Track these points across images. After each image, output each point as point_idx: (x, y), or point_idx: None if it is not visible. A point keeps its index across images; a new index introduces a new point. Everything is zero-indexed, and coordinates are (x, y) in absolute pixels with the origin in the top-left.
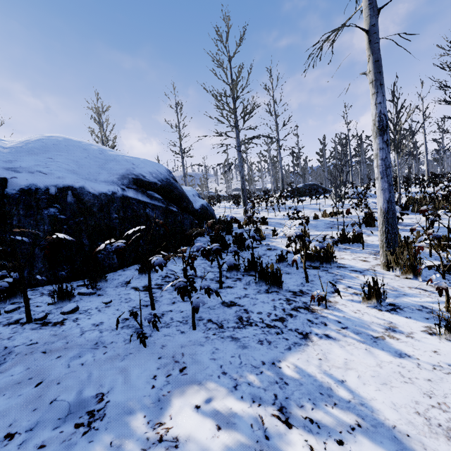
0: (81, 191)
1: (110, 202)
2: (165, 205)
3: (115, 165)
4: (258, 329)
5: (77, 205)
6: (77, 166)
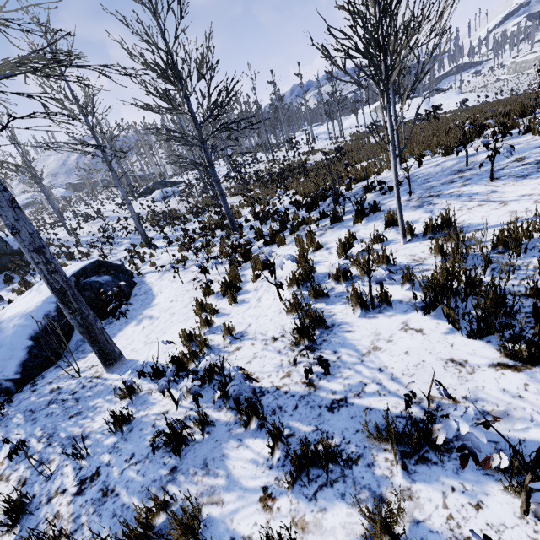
0: None
1: None
2: None
3: None
4: None
5: None
6: None
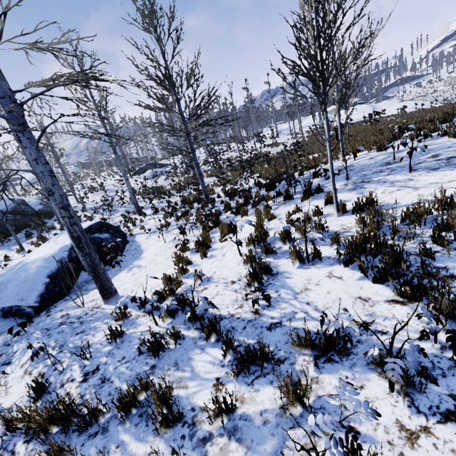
0: None
1: None
2: (14, 217)
3: None
4: (15, 245)
5: None
6: None
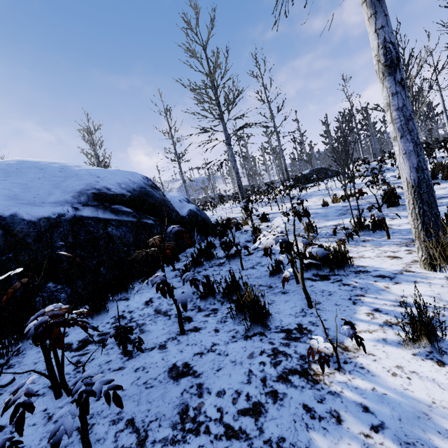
0: (12, 220)
1: (53, 228)
2: (137, 218)
3: (73, 181)
4: (207, 444)
5: (5, 238)
6: (22, 190)
